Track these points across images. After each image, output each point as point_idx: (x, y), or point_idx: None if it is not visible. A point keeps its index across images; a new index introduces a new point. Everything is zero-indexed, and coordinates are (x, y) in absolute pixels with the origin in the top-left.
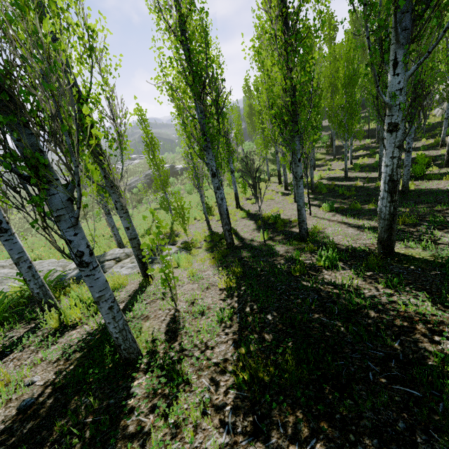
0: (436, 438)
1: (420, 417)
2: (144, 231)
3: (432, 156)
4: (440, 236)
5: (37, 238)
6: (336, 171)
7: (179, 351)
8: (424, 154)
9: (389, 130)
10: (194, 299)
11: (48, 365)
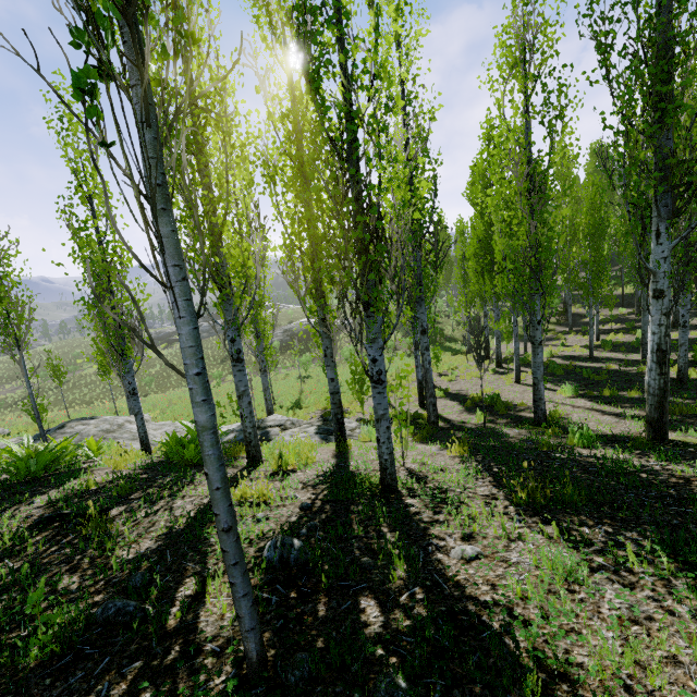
0: None
1: (692, 519)
2: (291, 403)
3: None
4: None
5: None
6: (574, 348)
7: (436, 488)
8: None
9: (654, 296)
10: (422, 461)
11: (298, 490)
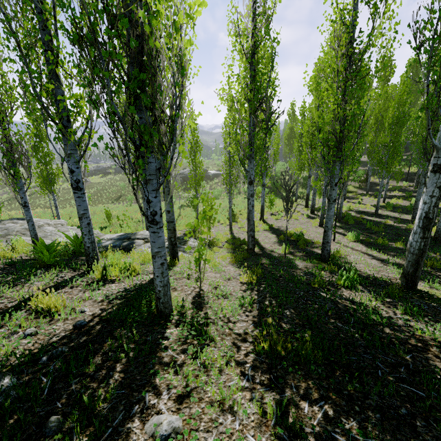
0: (434, 426)
1: (422, 410)
2: None
3: None
4: None
5: (75, 209)
6: (366, 206)
7: (204, 318)
8: None
9: (432, 170)
10: (217, 284)
11: (94, 303)
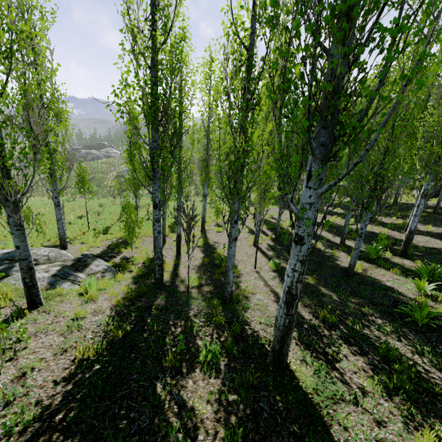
0: None
1: None
2: (104, 227)
3: (394, 239)
4: (344, 356)
5: None
6: None
7: None
8: (387, 235)
9: (295, 239)
10: (32, 367)
11: None
